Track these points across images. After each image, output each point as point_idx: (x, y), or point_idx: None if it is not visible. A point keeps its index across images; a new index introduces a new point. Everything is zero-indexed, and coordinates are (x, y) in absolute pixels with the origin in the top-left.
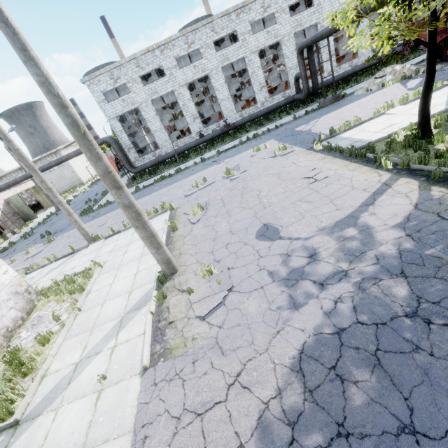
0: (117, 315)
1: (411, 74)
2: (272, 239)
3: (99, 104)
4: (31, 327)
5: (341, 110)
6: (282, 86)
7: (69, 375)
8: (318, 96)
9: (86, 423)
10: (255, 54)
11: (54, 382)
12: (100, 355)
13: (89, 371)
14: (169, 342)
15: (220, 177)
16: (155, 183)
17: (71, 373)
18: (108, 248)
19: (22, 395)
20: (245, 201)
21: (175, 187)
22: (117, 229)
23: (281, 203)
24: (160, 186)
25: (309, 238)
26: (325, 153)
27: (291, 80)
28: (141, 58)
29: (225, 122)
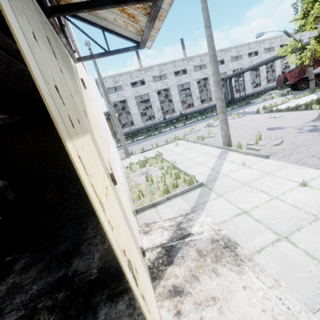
0: (211, 158)
1: (286, 93)
2: (281, 128)
3: (102, 94)
4: (139, 176)
5: (256, 106)
6: (205, 100)
7: (213, 171)
8: (232, 104)
9: (257, 171)
10: (195, 81)
11: (205, 175)
12: (225, 164)
13: (226, 167)
14: (269, 152)
15: (203, 128)
16: (145, 138)
17: (213, 171)
18: (151, 154)
19: (194, 176)
20: (239, 127)
21: (168, 136)
22: (144, 150)
23: (267, 123)
24: (152, 138)
25: (304, 124)
26: (269, 113)
27: (213, 97)
28: (133, 73)
29: (180, 112)
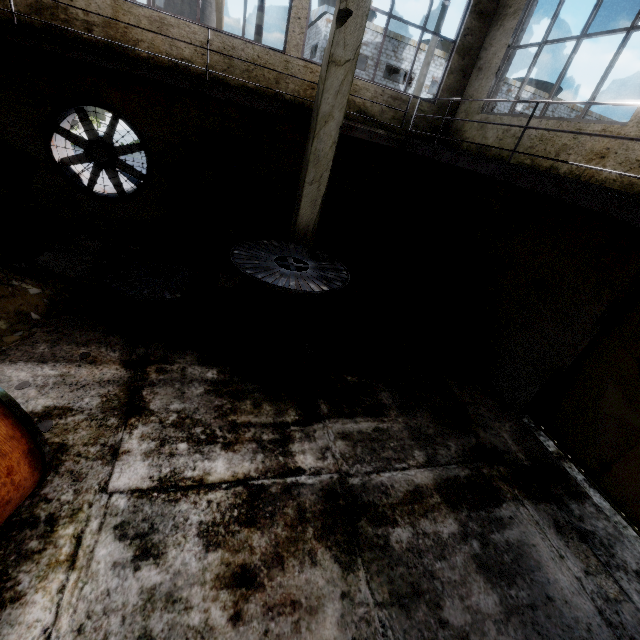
0: None
1: None
2: None
3: (322, 53)
4: None
5: None
6: None
7: None
8: None
9: None
10: None
11: None
12: None
13: None
14: None
15: None
16: None
17: None
18: None
19: None
20: None
21: None
22: None
23: None
24: None
25: None
26: None
27: None
28: (404, 47)
29: None
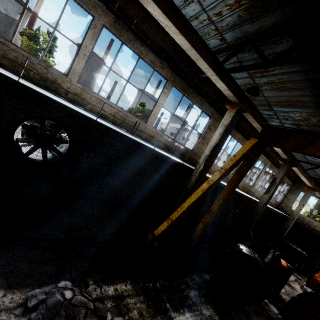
0: None
1: None
2: None
3: (192, 143)
4: None
5: None
6: None
7: None
8: None
9: None
10: None
11: None
12: None
13: None
14: None
15: None
16: None
17: None
18: None
19: None
20: None
21: None
22: None
23: None
24: None
25: None
26: None
27: None
28: None
29: None
